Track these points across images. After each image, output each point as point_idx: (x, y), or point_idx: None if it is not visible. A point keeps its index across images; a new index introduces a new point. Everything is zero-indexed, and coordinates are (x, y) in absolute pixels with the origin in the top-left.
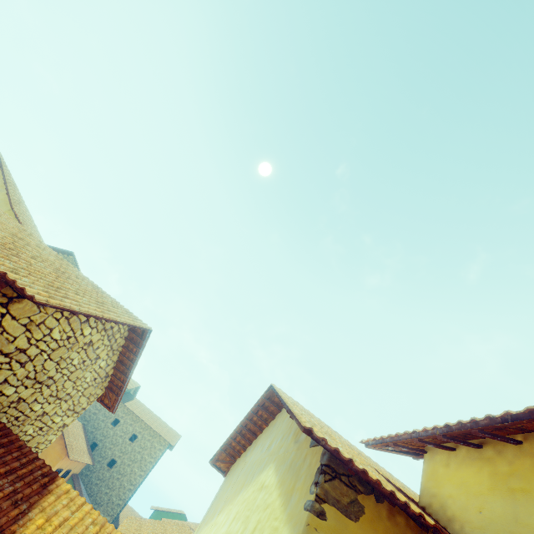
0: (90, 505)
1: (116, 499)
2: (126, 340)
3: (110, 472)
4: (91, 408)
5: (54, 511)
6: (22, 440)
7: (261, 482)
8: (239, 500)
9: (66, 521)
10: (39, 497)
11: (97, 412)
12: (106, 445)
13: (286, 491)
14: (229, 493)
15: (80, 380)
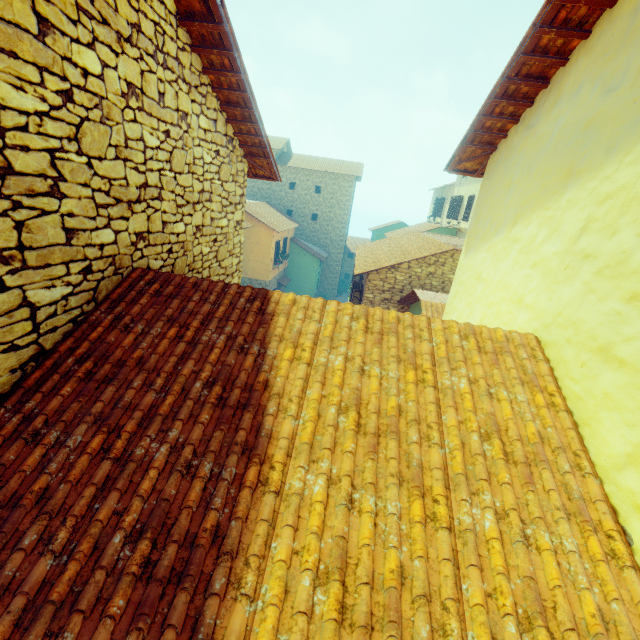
0: (333, 302)
1: (336, 238)
2: (195, 51)
3: (318, 224)
4: (261, 187)
5: (296, 333)
6: (207, 261)
7: None
8: (577, 199)
9: (319, 335)
10: (265, 328)
11: (269, 187)
12: (299, 208)
13: None
14: (517, 196)
15: (197, 167)
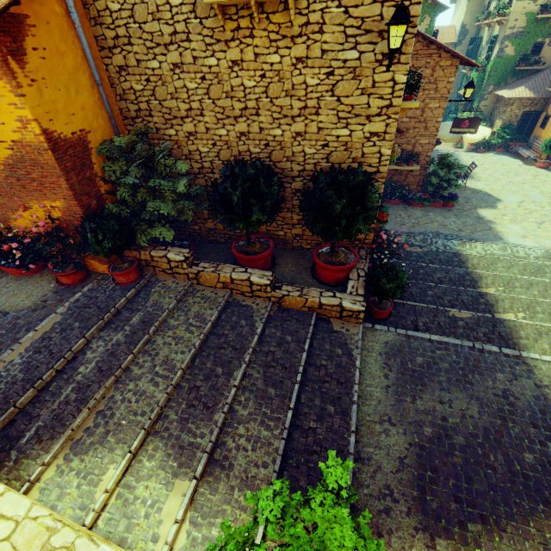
0: None
1: None
2: None
3: None
4: None
5: None
6: None
7: (463, 1)
8: (460, 7)
9: None
10: None
11: None
12: None
13: (466, 1)
14: (457, 7)
15: None
